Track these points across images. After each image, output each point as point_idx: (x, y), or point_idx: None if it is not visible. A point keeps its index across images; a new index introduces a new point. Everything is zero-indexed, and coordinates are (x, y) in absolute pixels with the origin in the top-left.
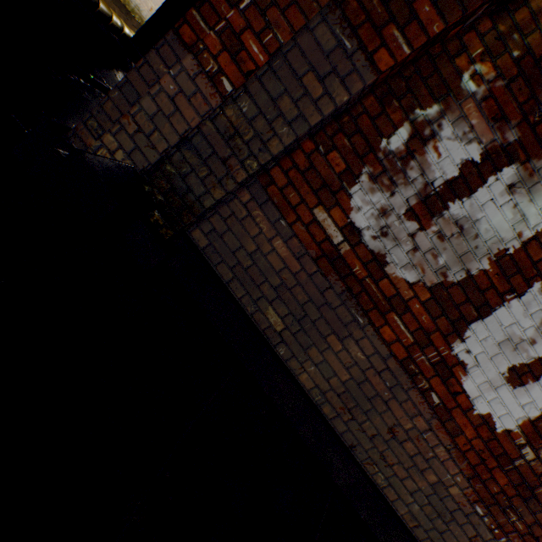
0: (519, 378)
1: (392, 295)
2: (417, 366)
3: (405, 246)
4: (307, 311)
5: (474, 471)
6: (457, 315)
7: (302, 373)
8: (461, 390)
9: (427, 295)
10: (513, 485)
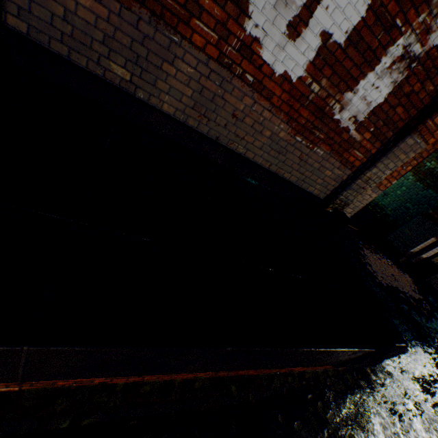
0: (296, 32)
1: (186, 2)
2: (229, 58)
3: None
4: (137, 52)
5: (289, 117)
6: None
7: (163, 105)
8: (263, 63)
9: None
10: (312, 114)
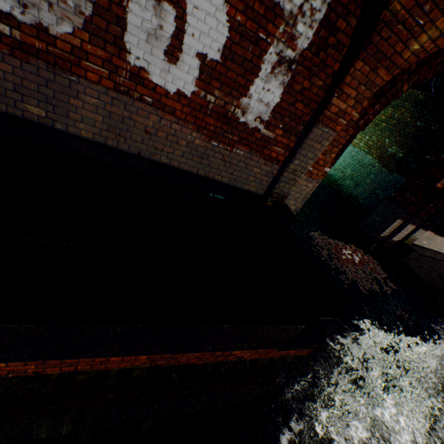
0: (174, 57)
1: (72, 50)
2: (125, 86)
3: (44, 7)
4: (45, 93)
5: (197, 126)
6: (113, 38)
7: (81, 132)
8: (156, 85)
9: (87, 35)
10: (218, 121)
